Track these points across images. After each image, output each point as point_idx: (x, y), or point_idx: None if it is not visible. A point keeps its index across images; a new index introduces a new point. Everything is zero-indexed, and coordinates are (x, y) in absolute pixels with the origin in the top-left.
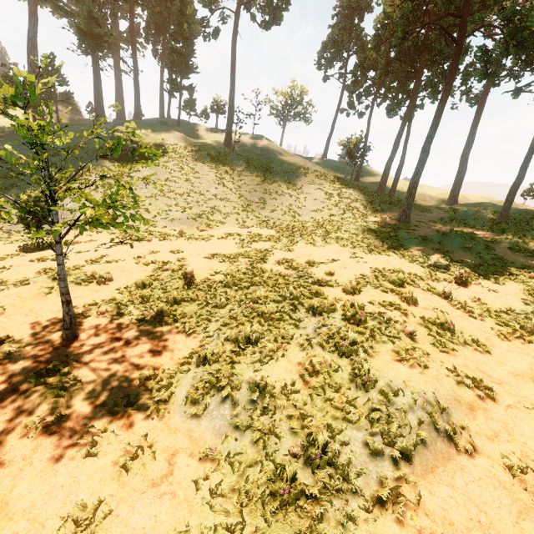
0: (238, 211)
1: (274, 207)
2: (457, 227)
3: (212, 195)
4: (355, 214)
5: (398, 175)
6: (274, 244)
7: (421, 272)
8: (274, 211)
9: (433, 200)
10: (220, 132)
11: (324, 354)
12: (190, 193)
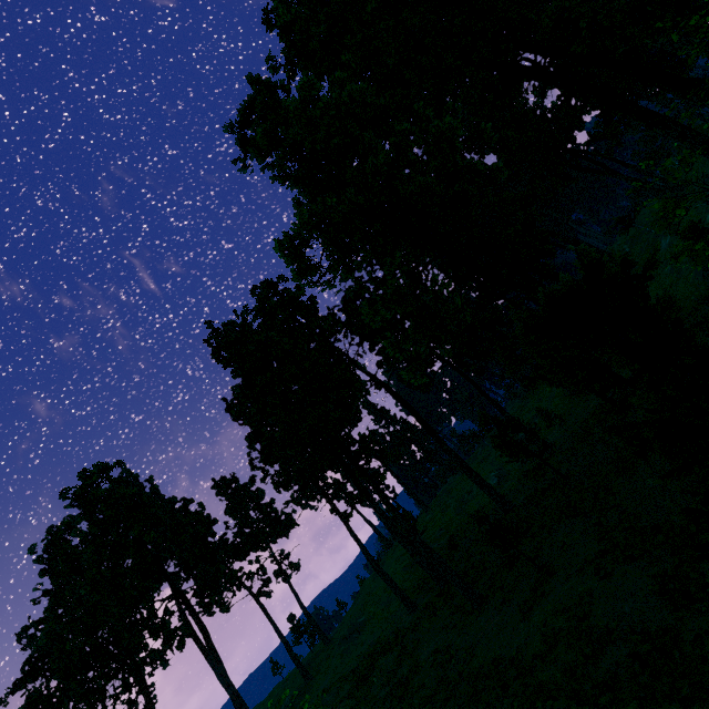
0: None
1: None
2: None
3: None
4: None
5: None
6: None
7: None
8: None
9: None
10: None
11: None
12: None
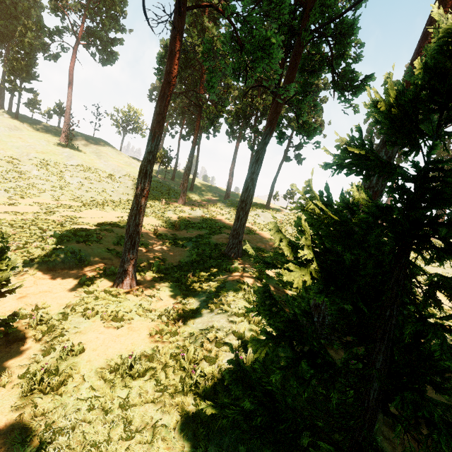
0: (55, 189)
1: (90, 189)
2: (215, 209)
3: (32, 175)
4: (153, 198)
5: (194, 178)
6: (72, 210)
7: (159, 224)
8: (90, 192)
9: (221, 197)
10: (62, 130)
11: (38, 244)
12: (10, 172)
